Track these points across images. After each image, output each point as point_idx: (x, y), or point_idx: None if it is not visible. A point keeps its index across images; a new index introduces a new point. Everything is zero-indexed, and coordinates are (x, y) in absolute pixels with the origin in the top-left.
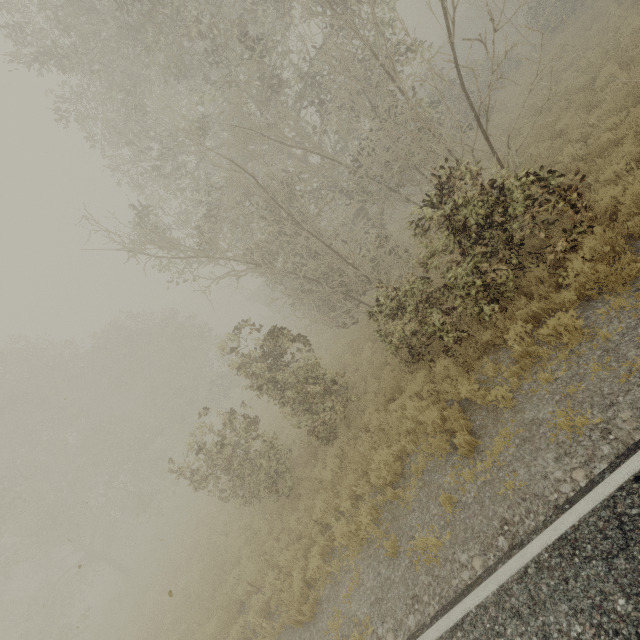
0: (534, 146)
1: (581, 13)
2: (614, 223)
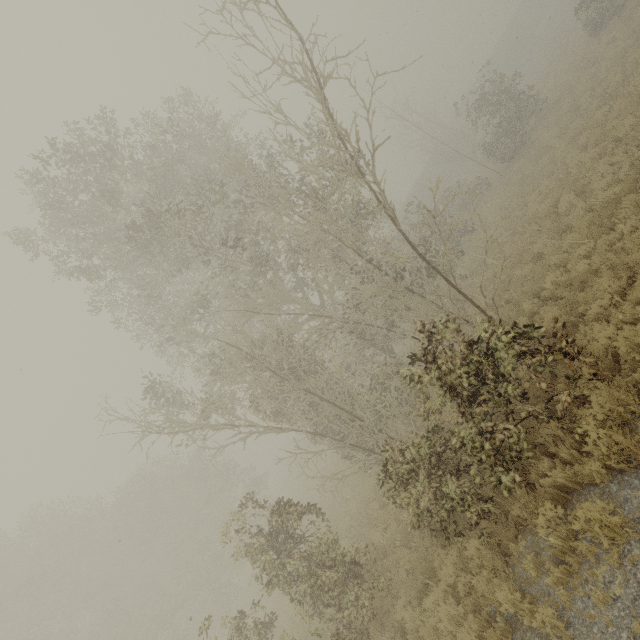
0: (518, 267)
1: (530, 144)
2: (620, 364)
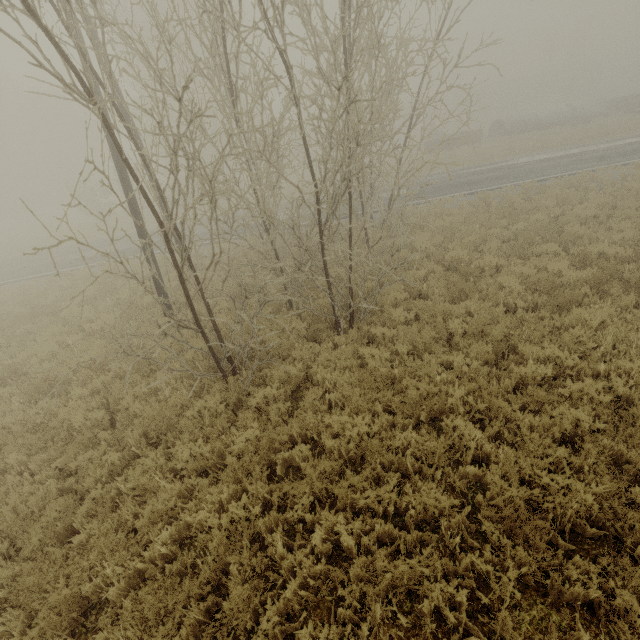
0: None
1: None
2: None
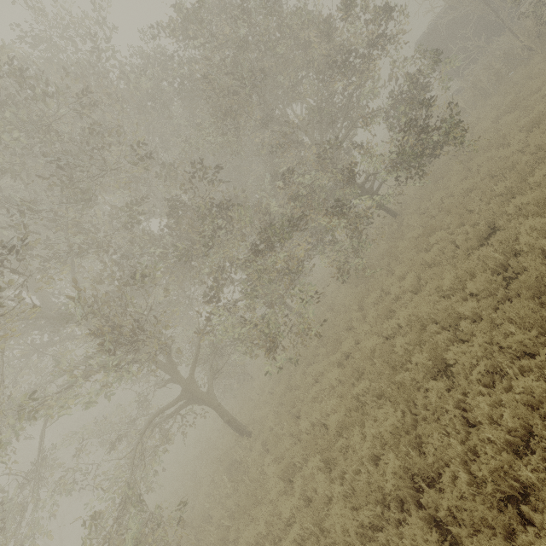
0: None
1: None
2: None
